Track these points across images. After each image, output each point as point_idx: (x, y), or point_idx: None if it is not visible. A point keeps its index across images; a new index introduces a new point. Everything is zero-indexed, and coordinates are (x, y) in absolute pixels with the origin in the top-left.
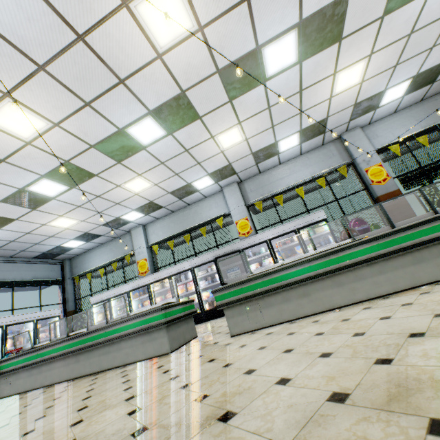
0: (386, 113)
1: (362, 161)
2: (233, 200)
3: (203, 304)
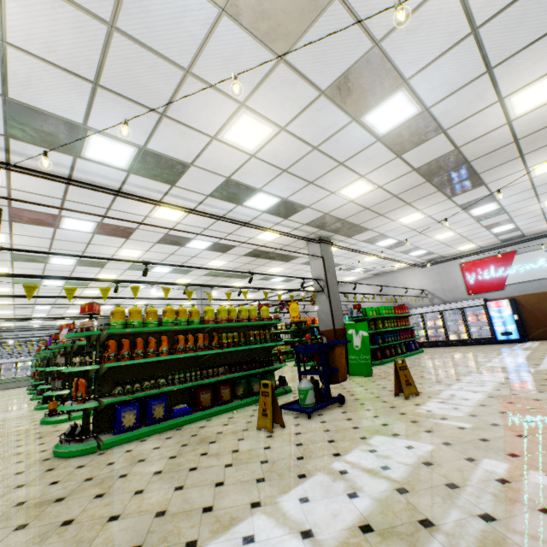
0: None
1: None
2: None
3: None
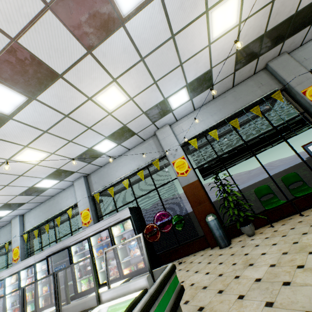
0: (187, 112)
1: (170, 155)
2: (80, 192)
3: (39, 301)
